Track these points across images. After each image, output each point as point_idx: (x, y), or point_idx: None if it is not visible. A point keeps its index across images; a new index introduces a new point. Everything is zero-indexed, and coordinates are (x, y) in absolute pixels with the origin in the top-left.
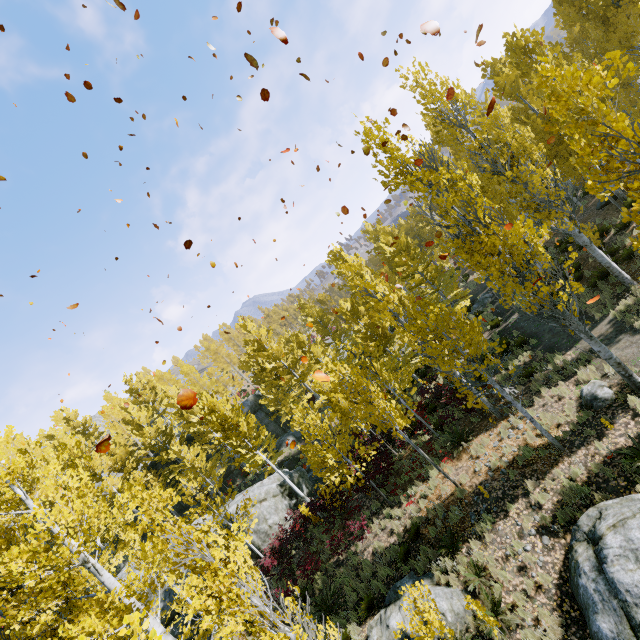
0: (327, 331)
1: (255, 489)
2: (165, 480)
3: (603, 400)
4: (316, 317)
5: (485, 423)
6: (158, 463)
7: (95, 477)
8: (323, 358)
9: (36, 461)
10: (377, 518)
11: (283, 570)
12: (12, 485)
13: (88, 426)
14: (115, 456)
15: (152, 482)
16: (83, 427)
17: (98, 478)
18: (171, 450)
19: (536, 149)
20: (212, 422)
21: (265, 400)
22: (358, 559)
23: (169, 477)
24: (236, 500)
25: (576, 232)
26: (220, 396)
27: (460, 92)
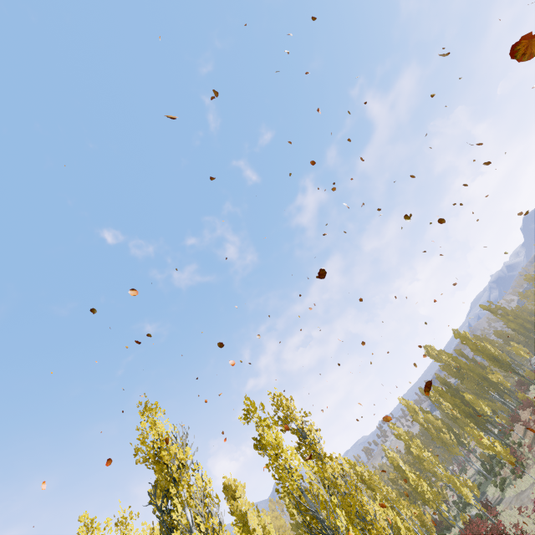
0: None
1: None
2: None
3: (473, 515)
4: None
5: (451, 532)
6: None
7: None
8: None
9: None
10: None
11: None
12: None
13: None
14: None
15: None
16: None
17: None
18: None
19: (443, 427)
20: None
21: None
22: None
23: None
24: None
25: (465, 456)
26: None
27: (416, 408)
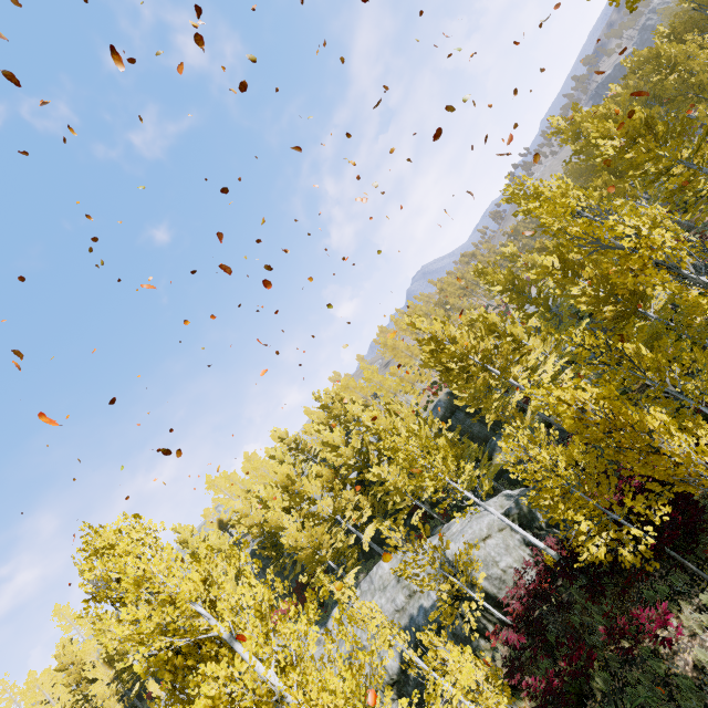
0: (525, 298)
1: (473, 523)
2: (374, 498)
3: None
4: (504, 284)
5: None
6: (364, 479)
7: (310, 502)
8: (528, 339)
9: (211, 568)
10: (688, 602)
11: (536, 647)
12: (193, 603)
13: (298, 442)
14: (323, 477)
15: (362, 501)
16: (295, 444)
17: (313, 502)
18: (370, 474)
19: None
20: (399, 462)
21: (460, 401)
22: (665, 667)
23: (377, 496)
24: (453, 530)
25: None
26: (410, 395)
27: None
